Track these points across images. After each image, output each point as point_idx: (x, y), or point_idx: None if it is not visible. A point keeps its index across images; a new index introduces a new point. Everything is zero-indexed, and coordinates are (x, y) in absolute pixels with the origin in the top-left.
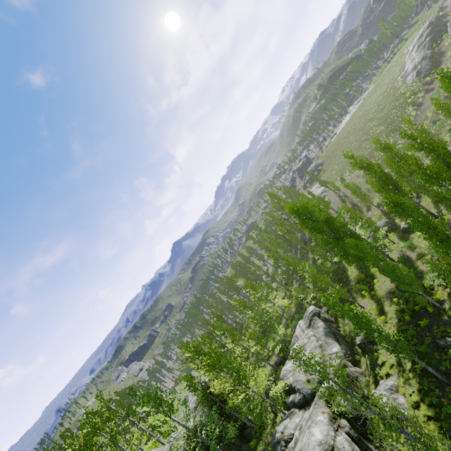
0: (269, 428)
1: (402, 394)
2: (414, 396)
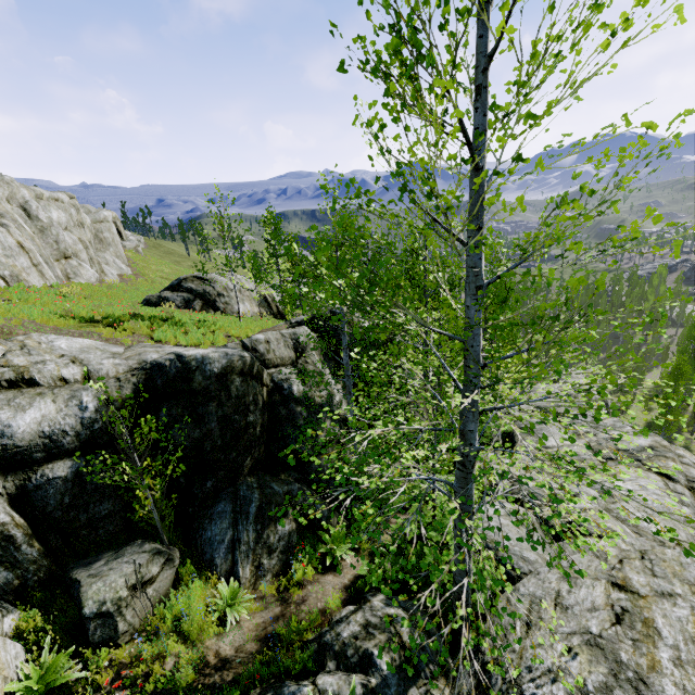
0: None
1: None
2: None
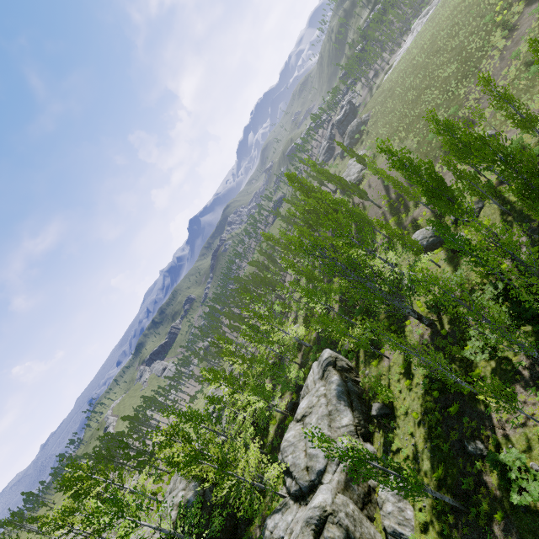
0: (269, 497)
1: (411, 504)
2: (424, 516)
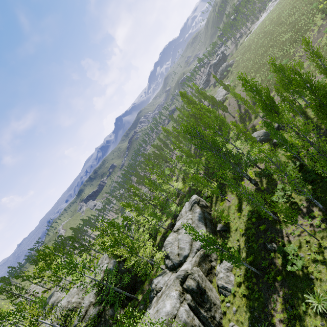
0: (155, 271)
1: (233, 274)
2: (240, 279)
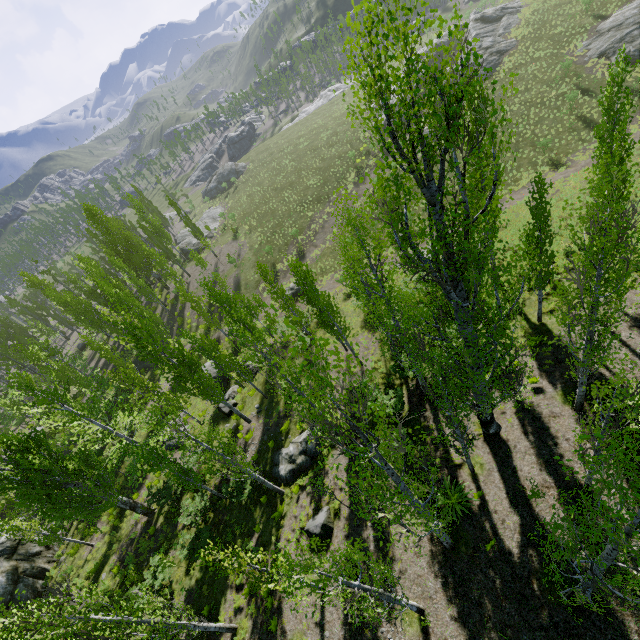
0: None
1: None
2: None
